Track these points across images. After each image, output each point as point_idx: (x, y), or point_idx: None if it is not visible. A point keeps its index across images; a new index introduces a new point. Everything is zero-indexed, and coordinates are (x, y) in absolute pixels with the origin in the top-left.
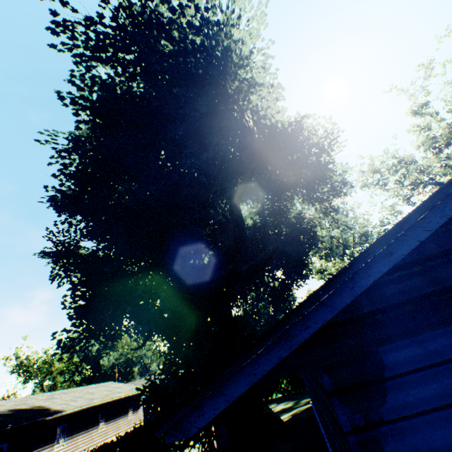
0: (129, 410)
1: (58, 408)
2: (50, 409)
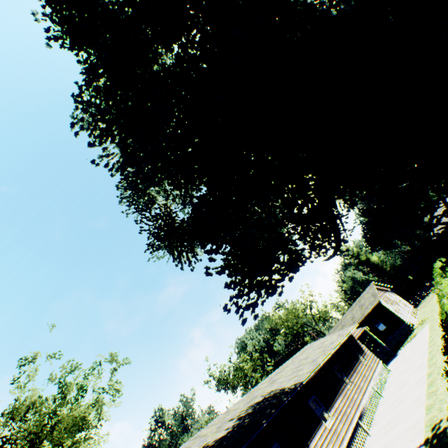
0: (356, 356)
1: (292, 383)
2: (285, 388)
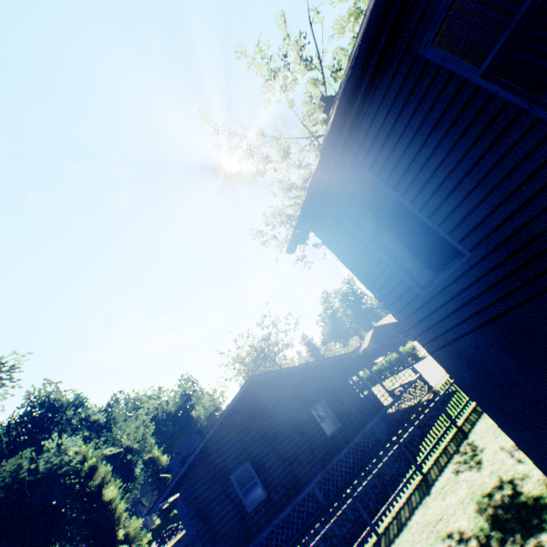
0: None
1: None
2: None
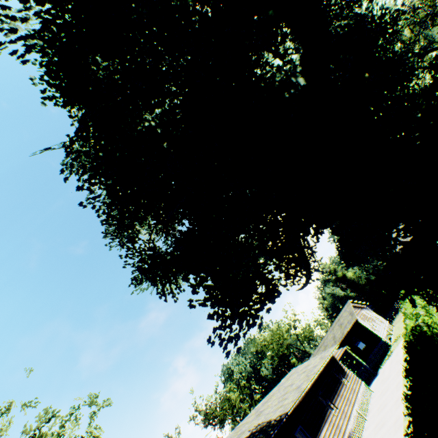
0: (339, 378)
1: (278, 414)
2: (271, 420)
